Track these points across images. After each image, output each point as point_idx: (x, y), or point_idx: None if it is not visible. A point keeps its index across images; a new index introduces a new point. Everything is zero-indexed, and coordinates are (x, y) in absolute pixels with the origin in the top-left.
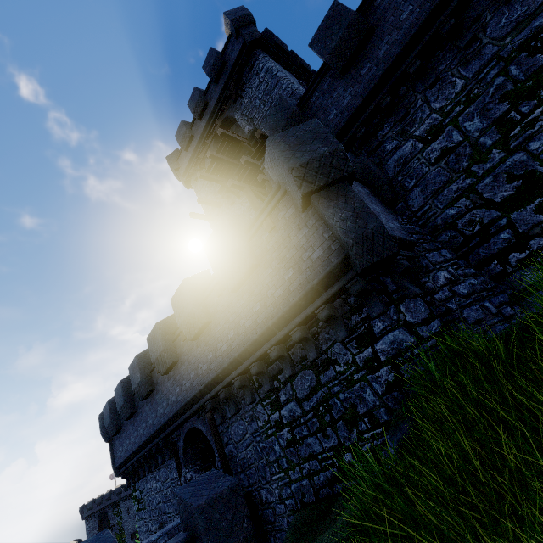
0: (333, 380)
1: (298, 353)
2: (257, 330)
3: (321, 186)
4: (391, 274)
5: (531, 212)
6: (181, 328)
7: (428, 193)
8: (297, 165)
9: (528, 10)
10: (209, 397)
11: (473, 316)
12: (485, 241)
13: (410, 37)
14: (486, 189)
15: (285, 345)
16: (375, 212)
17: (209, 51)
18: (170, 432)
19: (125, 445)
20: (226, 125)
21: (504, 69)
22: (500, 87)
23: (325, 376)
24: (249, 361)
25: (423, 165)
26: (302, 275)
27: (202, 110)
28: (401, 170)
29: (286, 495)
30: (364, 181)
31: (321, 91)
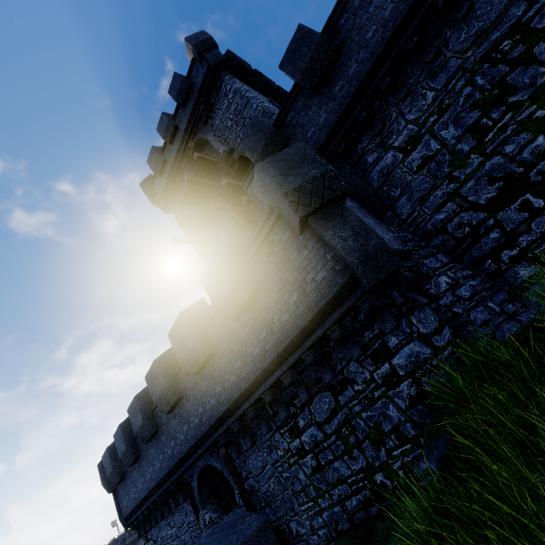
0: (353, 400)
1: (312, 376)
2: (266, 357)
3: (317, 208)
4: (397, 287)
5: (516, 211)
6: (184, 364)
7: (414, 200)
8: (290, 190)
9: (484, 25)
10: (221, 432)
11: (480, 318)
12: (476, 242)
13: (377, 55)
14: (470, 193)
15: (297, 369)
16: (370, 226)
17: (174, 76)
18: (181, 473)
19: (131, 493)
20: (199, 147)
21: (470, 79)
22: (469, 97)
23: (344, 396)
24: (261, 390)
25: (406, 174)
26: (308, 297)
27: (172, 134)
28: (385, 181)
29: (318, 525)
30: (352, 195)
31: (296, 110)
